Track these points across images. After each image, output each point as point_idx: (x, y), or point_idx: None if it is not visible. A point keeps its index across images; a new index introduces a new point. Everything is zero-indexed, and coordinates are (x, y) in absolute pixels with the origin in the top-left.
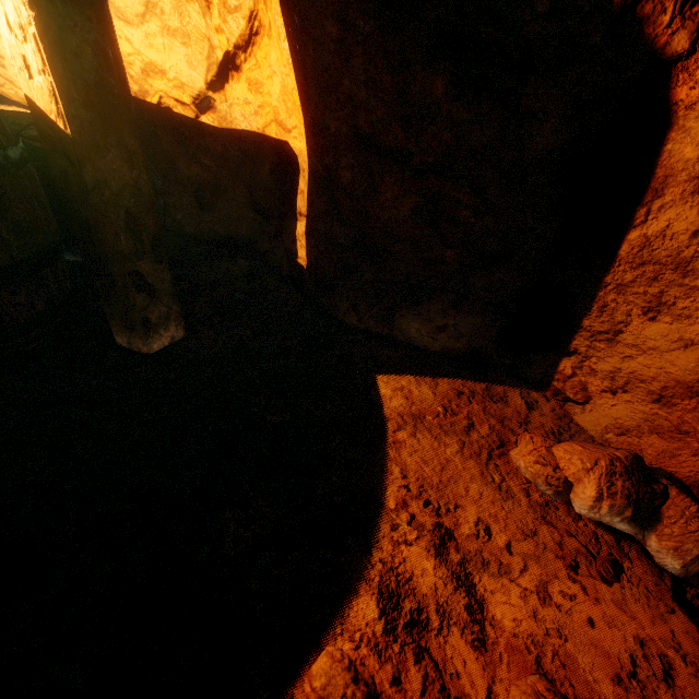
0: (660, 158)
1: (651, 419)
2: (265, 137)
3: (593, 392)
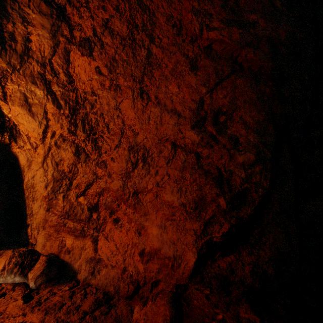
0: (20, 163)
1: (45, 236)
2: None
3: (36, 237)
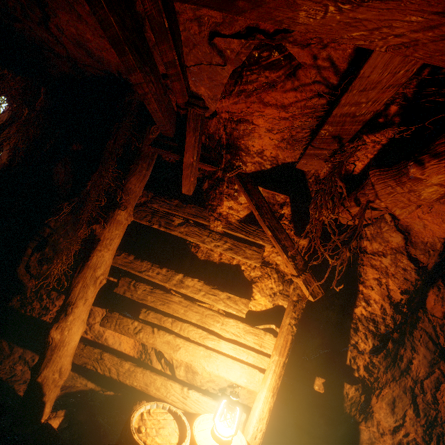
0: (360, 437)
1: None
2: (247, 405)
3: None
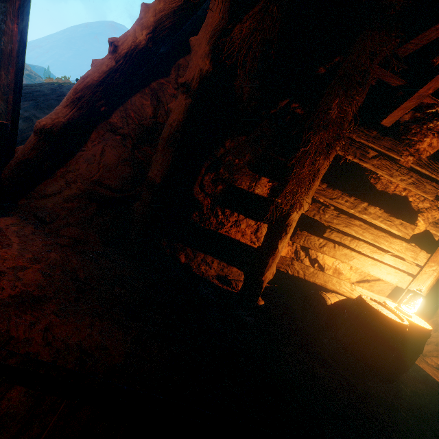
0: (436, 311)
1: (435, 349)
2: None
3: None
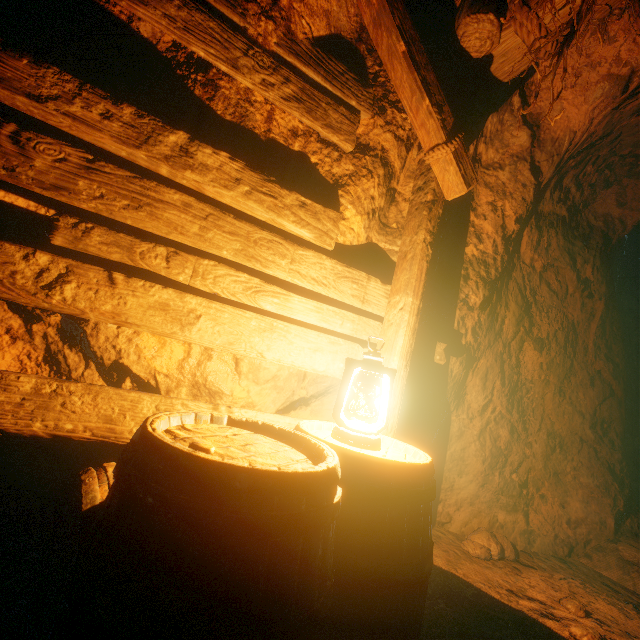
0: (450, 432)
1: (472, 513)
2: None
3: (452, 513)
